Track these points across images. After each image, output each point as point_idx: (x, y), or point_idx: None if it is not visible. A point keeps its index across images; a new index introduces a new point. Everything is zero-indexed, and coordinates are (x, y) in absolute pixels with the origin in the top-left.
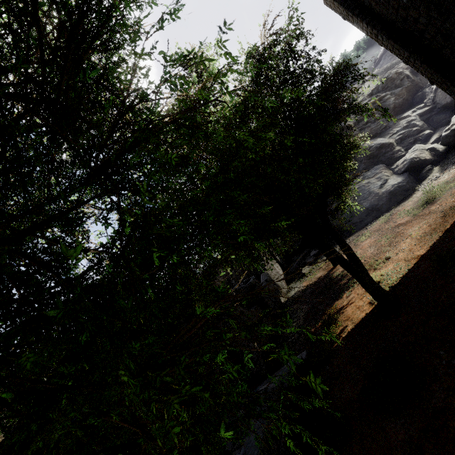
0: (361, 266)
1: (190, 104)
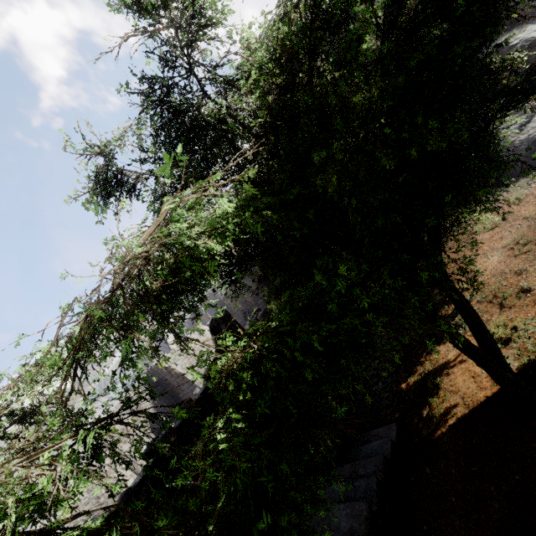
0: (493, 349)
1: (147, 258)
